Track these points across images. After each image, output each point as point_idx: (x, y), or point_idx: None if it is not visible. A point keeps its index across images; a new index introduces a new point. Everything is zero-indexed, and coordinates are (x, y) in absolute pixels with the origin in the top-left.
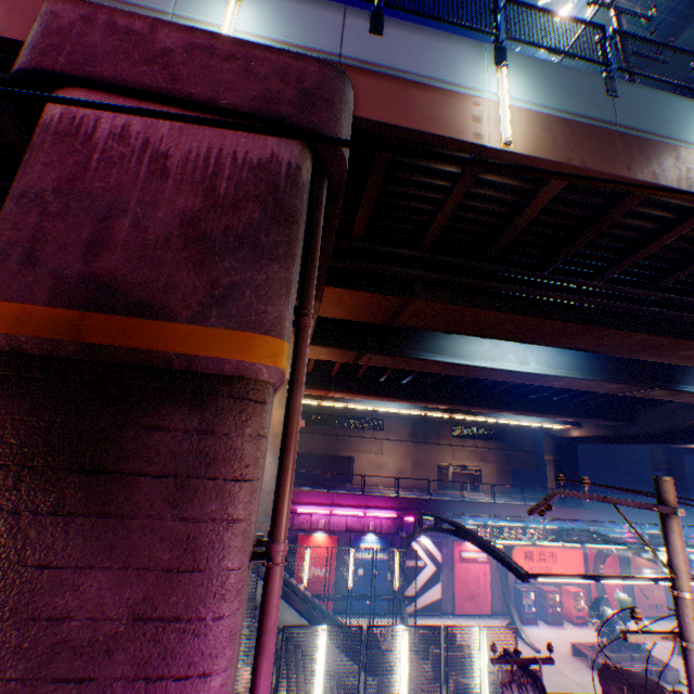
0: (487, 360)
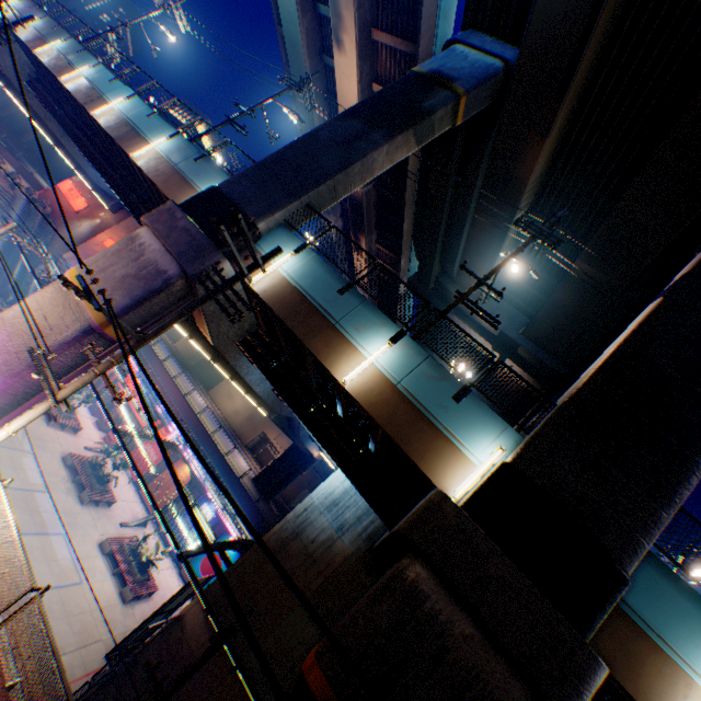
0: None
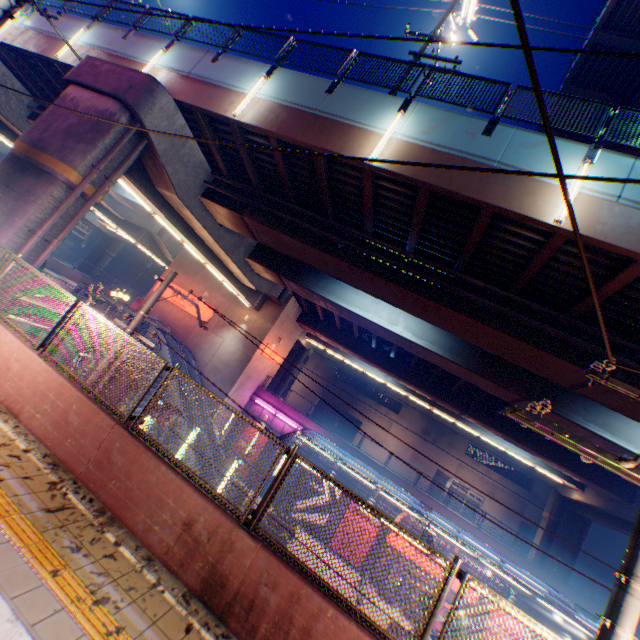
0: (362, 310)
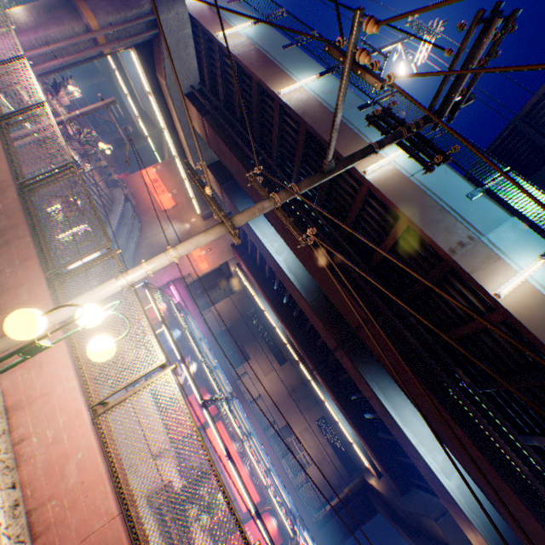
0: (262, 235)
